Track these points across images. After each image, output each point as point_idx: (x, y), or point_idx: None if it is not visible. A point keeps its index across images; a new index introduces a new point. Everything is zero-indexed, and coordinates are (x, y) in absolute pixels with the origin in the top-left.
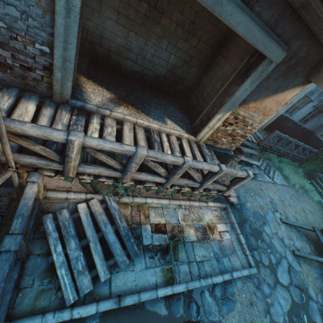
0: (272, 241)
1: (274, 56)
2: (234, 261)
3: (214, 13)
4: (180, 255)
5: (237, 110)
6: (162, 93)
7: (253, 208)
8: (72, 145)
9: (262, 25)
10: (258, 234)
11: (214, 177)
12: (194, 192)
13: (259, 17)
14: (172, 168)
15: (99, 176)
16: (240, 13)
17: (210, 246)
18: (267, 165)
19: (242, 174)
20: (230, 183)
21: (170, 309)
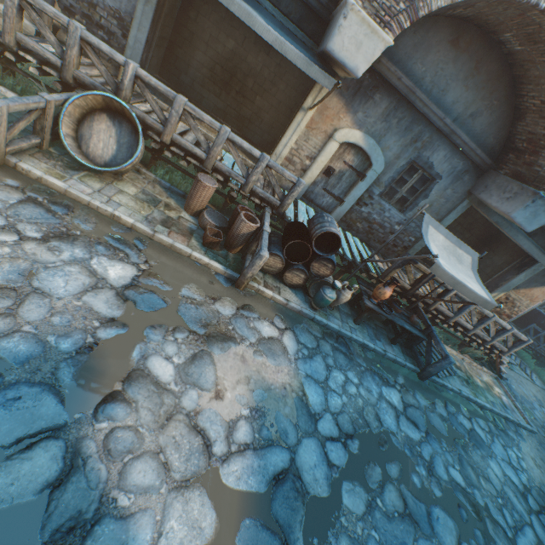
0: (544, 425)
1: (543, 262)
2: (516, 416)
3: (511, 238)
4: (477, 389)
5: (509, 292)
6: (428, 266)
7: (518, 392)
8: (452, 291)
9: (537, 246)
10: (529, 412)
11: (504, 334)
12: (480, 347)
13: (536, 242)
14: (479, 319)
15: (437, 313)
16: (526, 240)
17: (494, 396)
18: (521, 362)
19: (524, 337)
20: (511, 346)
21: (483, 414)
